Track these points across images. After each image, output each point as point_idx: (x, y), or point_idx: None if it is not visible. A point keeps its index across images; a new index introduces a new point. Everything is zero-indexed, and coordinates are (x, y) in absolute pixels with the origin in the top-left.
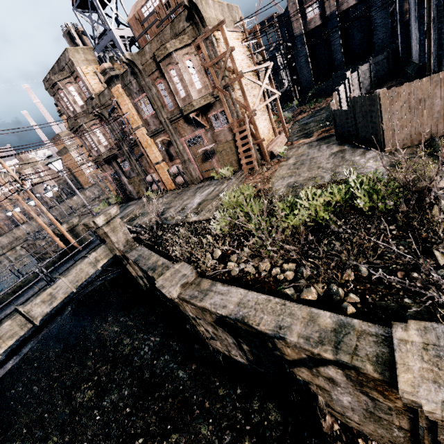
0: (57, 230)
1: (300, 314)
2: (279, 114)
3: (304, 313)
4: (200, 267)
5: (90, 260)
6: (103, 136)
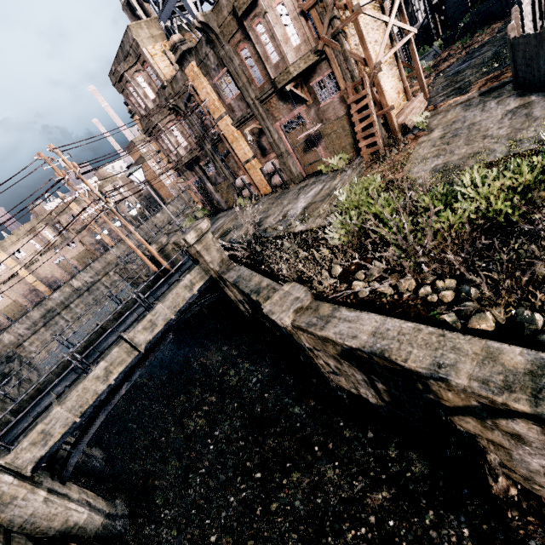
0: (147, 252)
1: (470, 349)
2: (415, 64)
3: (477, 347)
4: (315, 288)
5: (185, 283)
6: (181, 135)
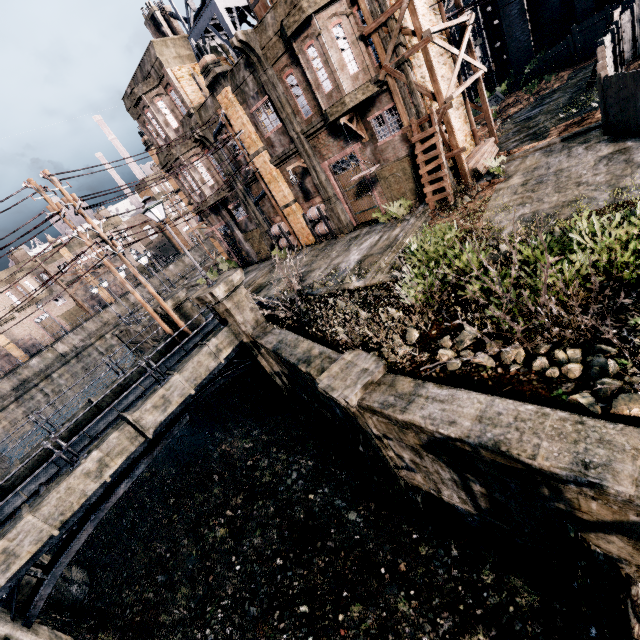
0: (161, 309)
1: (627, 442)
2: (483, 105)
3: (636, 440)
4: (385, 358)
5: (210, 349)
6: (208, 172)
